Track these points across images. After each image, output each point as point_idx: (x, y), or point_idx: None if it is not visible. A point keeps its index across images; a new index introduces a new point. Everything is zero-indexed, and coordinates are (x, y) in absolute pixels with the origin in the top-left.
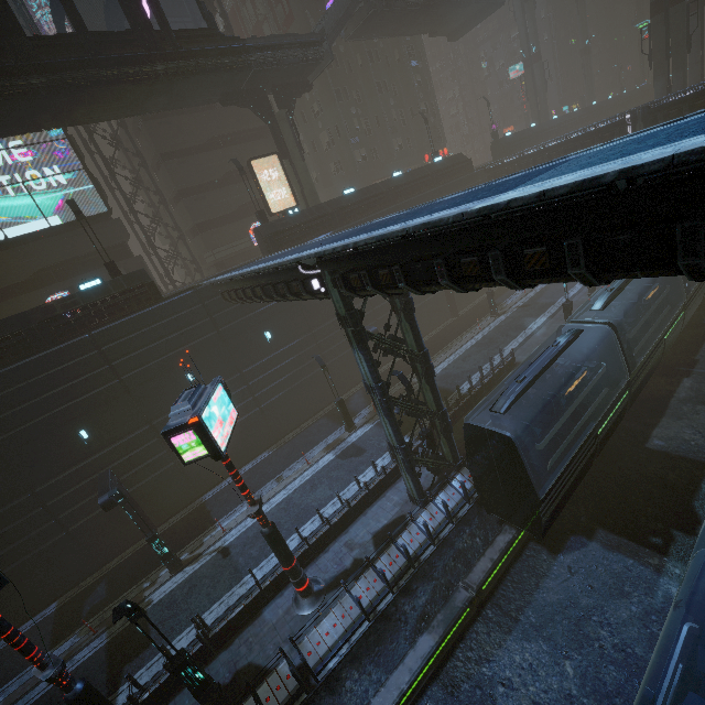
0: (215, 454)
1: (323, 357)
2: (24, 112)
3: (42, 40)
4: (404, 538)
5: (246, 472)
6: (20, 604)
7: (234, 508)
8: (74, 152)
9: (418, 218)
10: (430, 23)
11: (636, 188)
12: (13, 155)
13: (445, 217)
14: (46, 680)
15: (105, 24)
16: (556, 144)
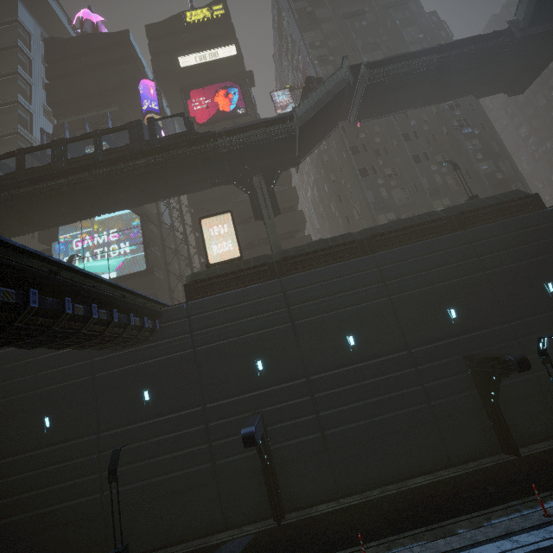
0: None
1: (212, 449)
2: (69, 203)
3: (74, 159)
4: None
5: None
6: None
7: None
8: (141, 233)
9: None
10: (464, 82)
11: None
12: (110, 237)
13: None
14: None
15: None
16: None
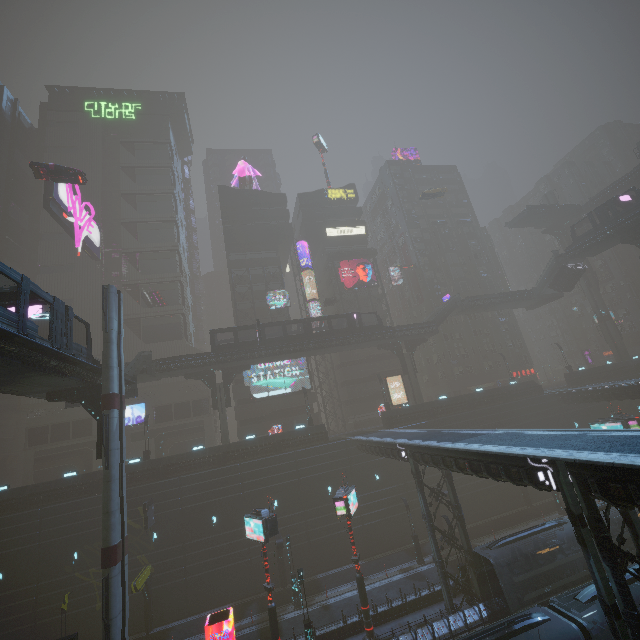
0: (349, 515)
1: (410, 503)
2: (301, 354)
3: (317, 333)
4: (434, 625)
5: (345, 569)
6: (217, 593)
7: (334, 586)
8: (306, 361)
9: (434, 441)
10: (508, 306)
11: (470, 452)
12: (284, 361)
13: (433, 446)
14: (269, 588)
15: (333, 308)
16: (605, 389)
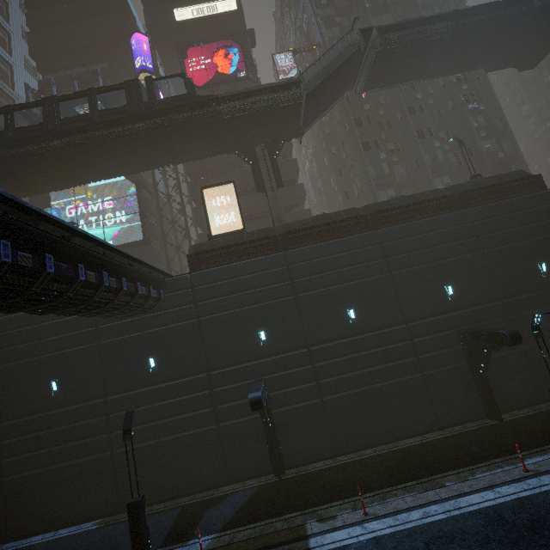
0: None
1: (217, 412)
2: (63, 168)
3: (68, 120)
4: None
5: (50, 539)
6: None
7: None
8: (137, 202)
9: None
10: (476, 54)
11: None
12: (105, 205)
13: None
14: None
15: None
16: None
